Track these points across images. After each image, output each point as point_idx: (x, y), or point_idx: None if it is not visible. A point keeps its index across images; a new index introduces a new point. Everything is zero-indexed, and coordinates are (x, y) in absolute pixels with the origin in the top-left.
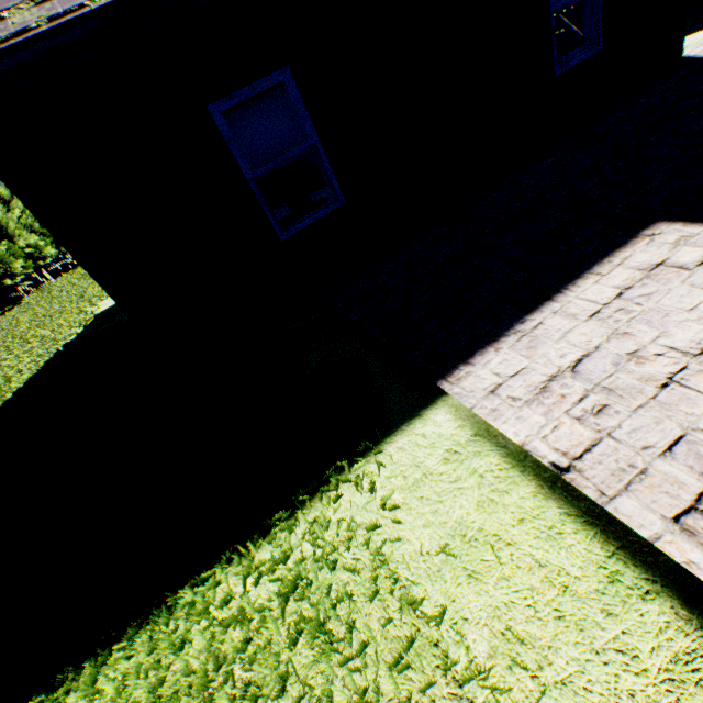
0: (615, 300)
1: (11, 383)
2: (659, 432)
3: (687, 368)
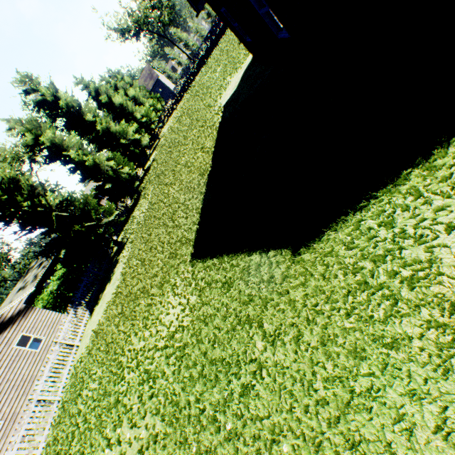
0: None
1: (207, 147)
2: None
3: None
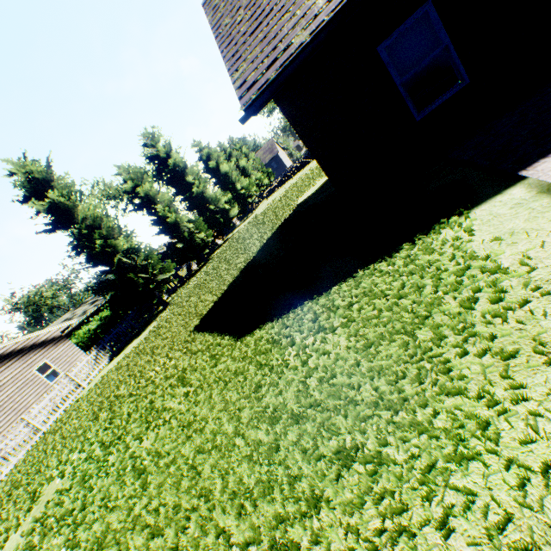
0: None
1: (264, 237)
2: None
3: None
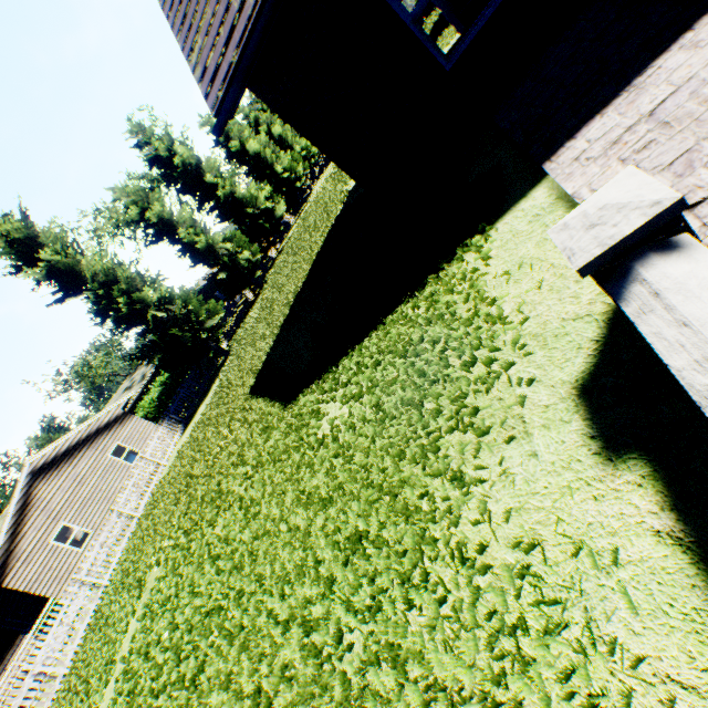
0: None
1: (313, 251)
2: (675, 151)
3: None
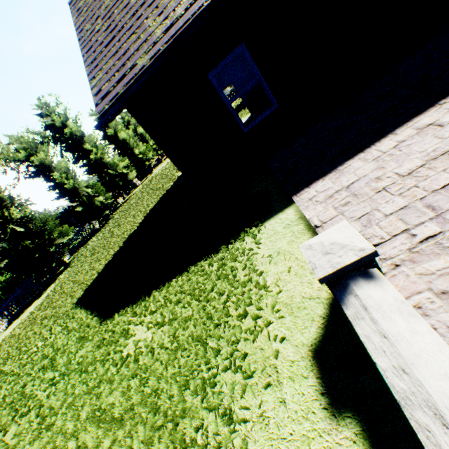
0: (391, 149)
1: (149, 207)
2: (361, 211)
3: (394, 183)
